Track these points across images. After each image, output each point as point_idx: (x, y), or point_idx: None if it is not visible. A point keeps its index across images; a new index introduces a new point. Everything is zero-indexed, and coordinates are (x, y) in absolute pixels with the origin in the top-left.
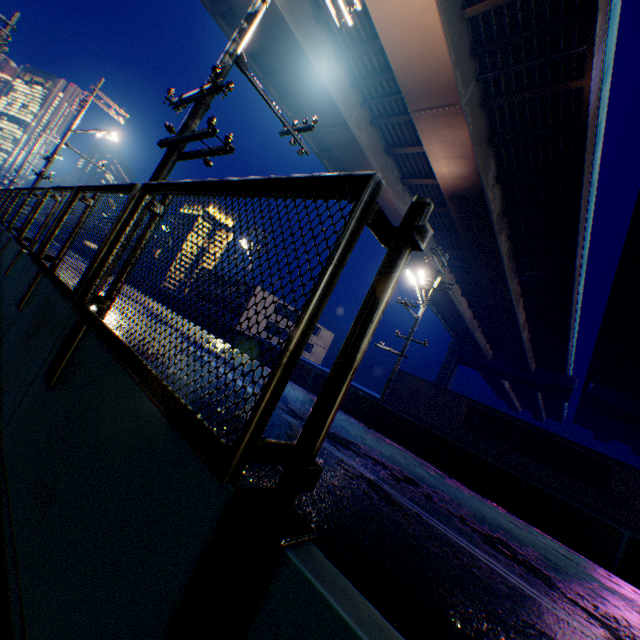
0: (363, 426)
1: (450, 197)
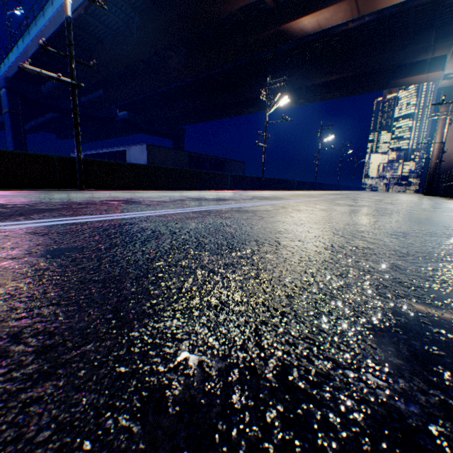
0: (265, 191)
1: (280, 31)
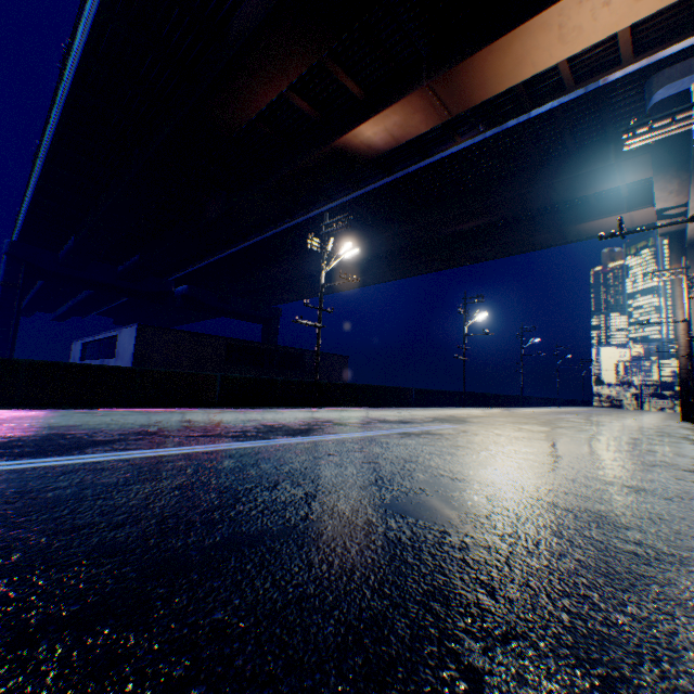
0: (318, 409)
1: (336, 150)
